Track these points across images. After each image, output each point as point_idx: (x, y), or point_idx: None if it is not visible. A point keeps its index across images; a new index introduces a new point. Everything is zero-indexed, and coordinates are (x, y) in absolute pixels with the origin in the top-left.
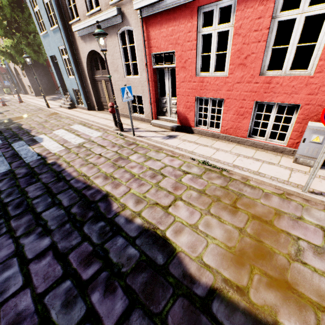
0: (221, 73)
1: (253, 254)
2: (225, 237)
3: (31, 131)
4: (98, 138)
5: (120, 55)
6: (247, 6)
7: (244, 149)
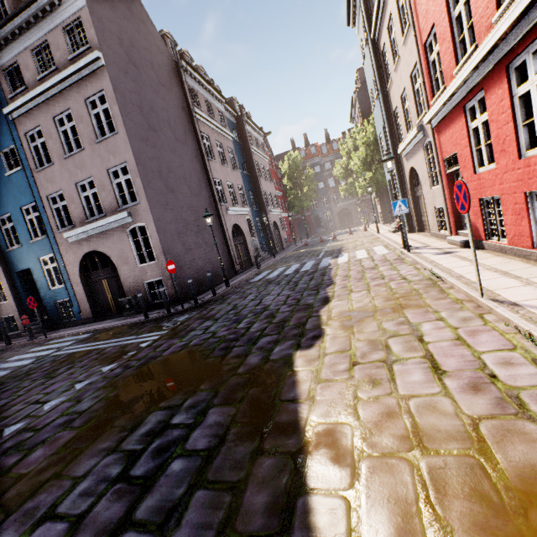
0: (493, 165)
1: (359, 314)
2: (359, 306)
3: (343, 251)
4: (379, 255)
5: (426, 166)
6: (491, 94)
7: (515, 264)
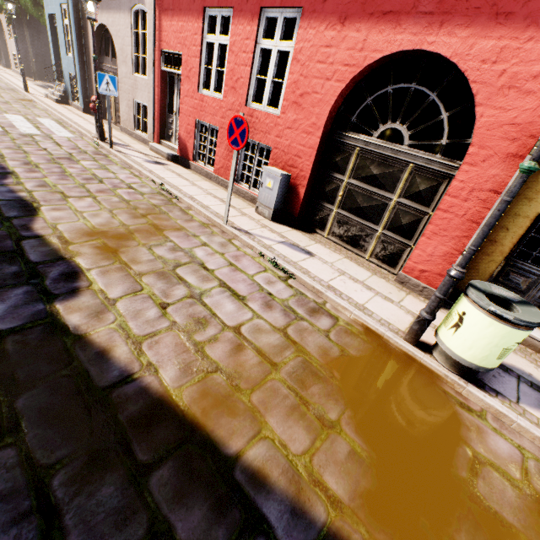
0: (219, 95)
1: (112, 236)
2: (102, 224)
3: None
4: (62, 138)
5: (131, 41)
6: (240, 22)
7: (224, 193)
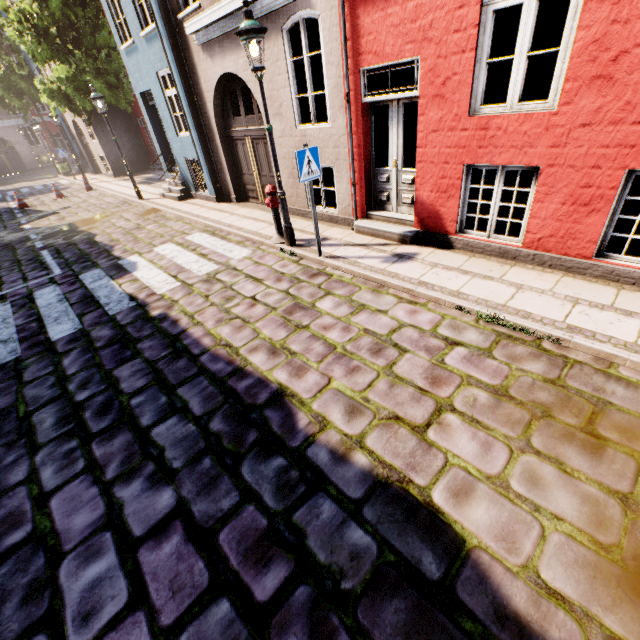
0: (537, 105)
1: None
2: (587, 517)
3: (113, 248)
4: (244, 262)
5: (288, 78)
6: None
7: (585, 286)
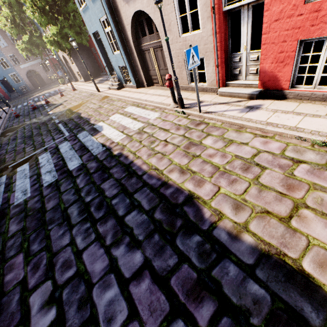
0: None
1: None
2: None
3: (90, 119)
4: (157, 120)
5: (173, 6)
6: None
7: None
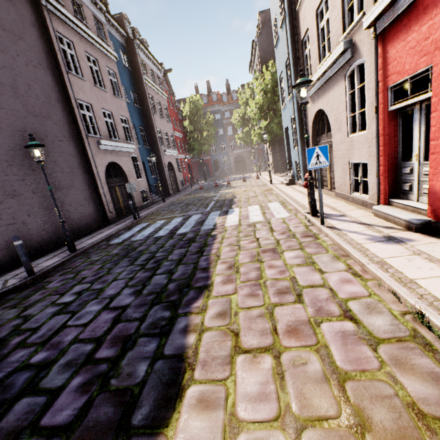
0: None
1: None
2: None
3: (235, 203)
4: (277, 220)
5: (345, 105)
6: None
7: None
